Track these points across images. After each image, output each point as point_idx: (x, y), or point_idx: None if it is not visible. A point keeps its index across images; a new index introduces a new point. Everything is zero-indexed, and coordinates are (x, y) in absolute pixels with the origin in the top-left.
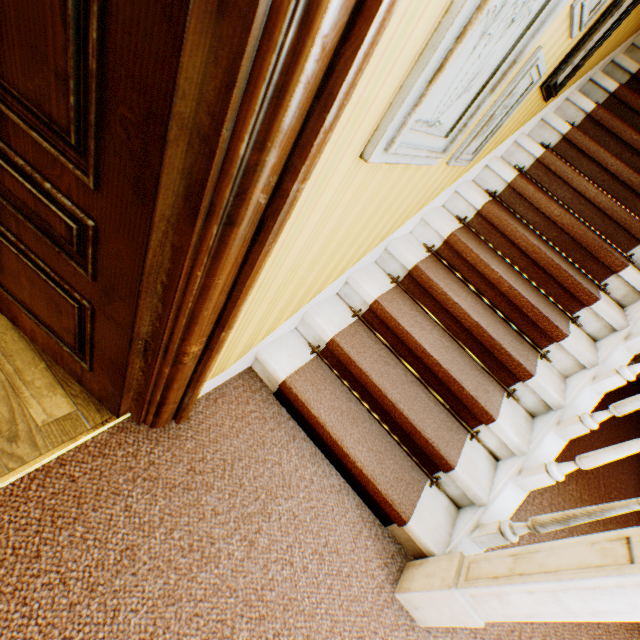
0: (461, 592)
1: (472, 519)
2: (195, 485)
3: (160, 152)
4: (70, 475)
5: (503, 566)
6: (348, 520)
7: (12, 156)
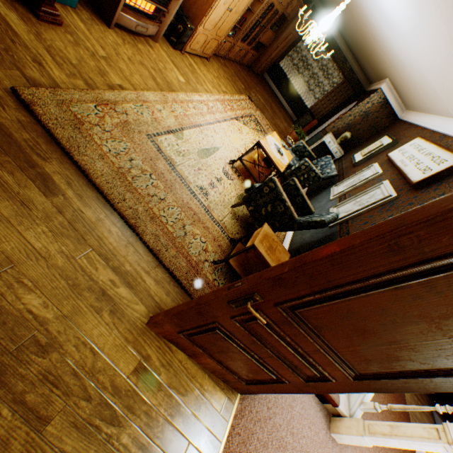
0: (367, 437)
1: (358, 398)
2: (271, 415)
3: (401, 391)
4: (237, 432)
5: (386, 429)
6: (313, 406)
7: (308, 357)
